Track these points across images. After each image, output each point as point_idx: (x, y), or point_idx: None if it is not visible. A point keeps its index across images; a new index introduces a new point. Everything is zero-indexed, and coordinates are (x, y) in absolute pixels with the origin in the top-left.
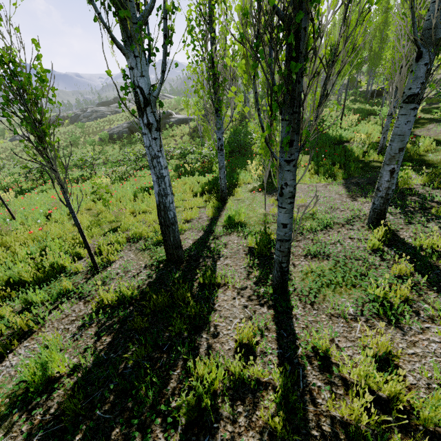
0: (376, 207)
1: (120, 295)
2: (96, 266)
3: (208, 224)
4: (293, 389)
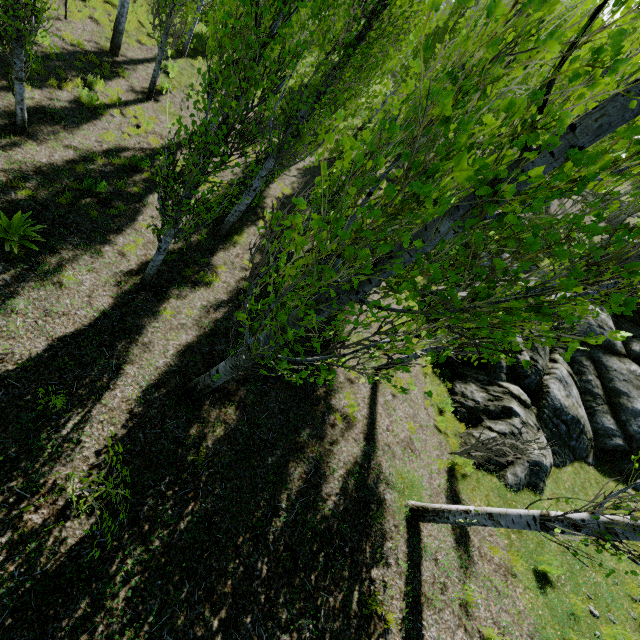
0: None
1: (77, 41)
2: (66, 16)
3: (152, 57)
4: (122, 105)
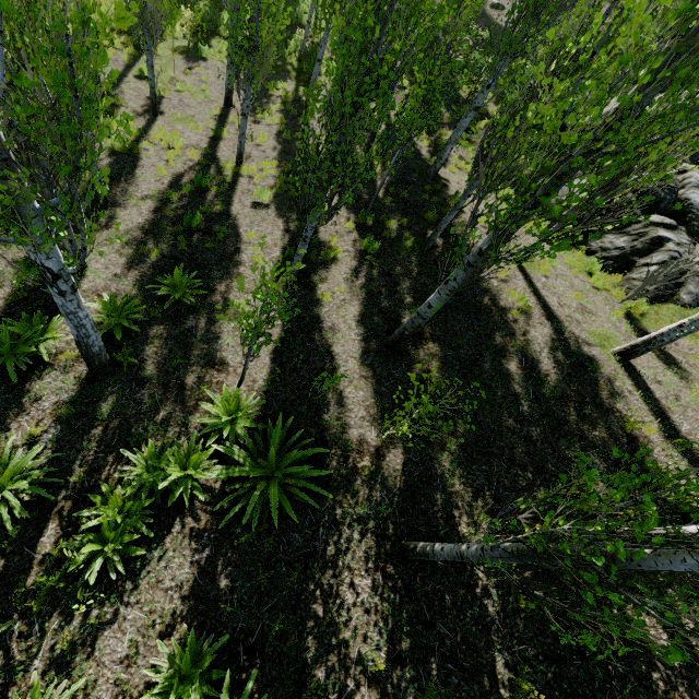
0: (226, 95)
1: None
2: None
3: (123, 69)
4: (143, 134)
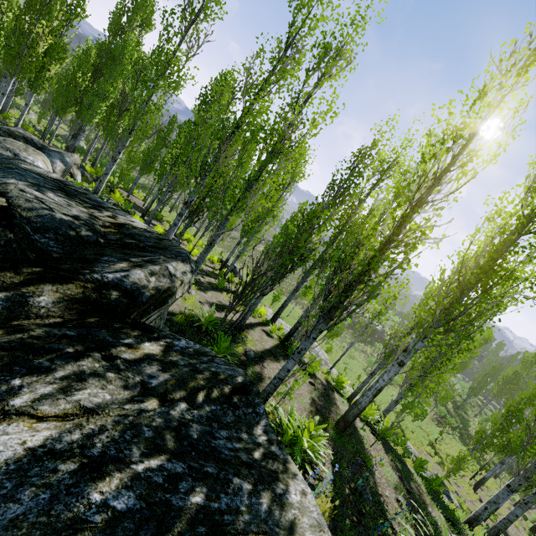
0: None
1: None
2: None
3: None
4: None
